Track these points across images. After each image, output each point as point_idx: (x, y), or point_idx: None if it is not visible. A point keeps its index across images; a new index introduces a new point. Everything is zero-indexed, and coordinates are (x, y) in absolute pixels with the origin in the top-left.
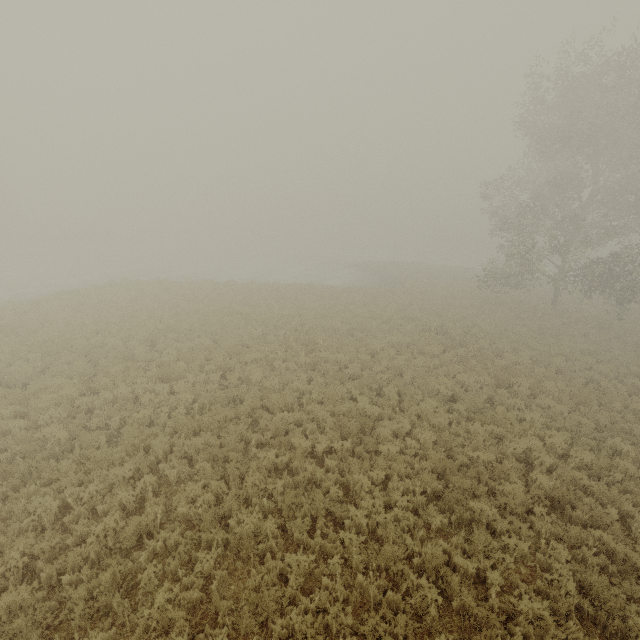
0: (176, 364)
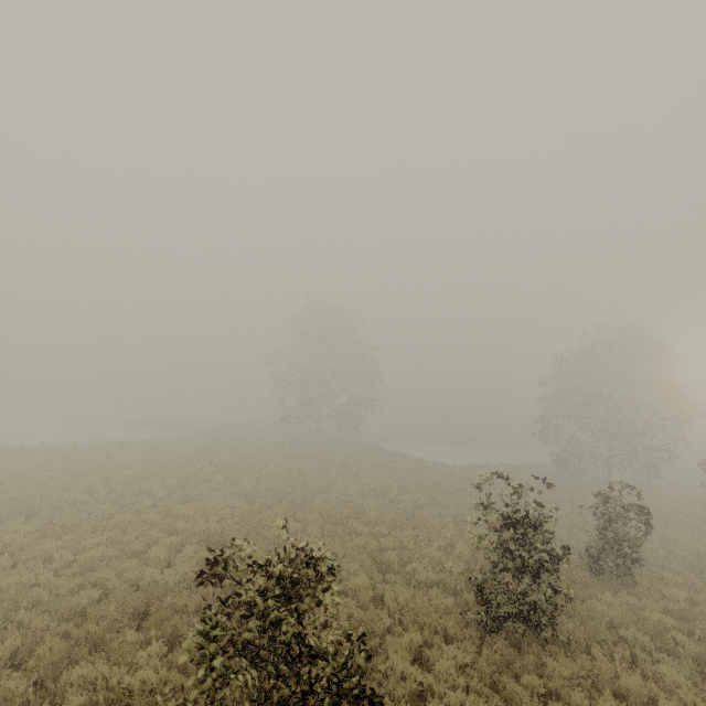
0: (190, 490)
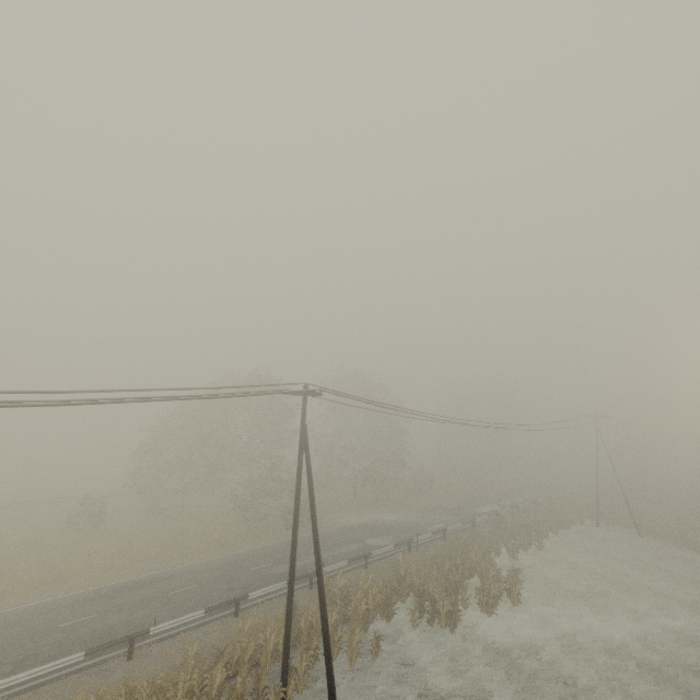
0: None
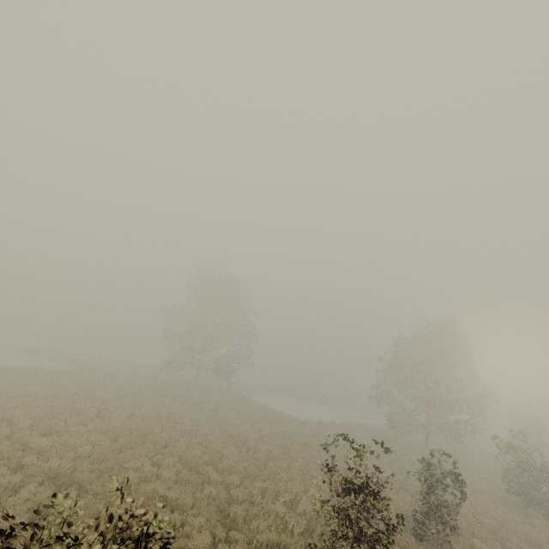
0: (55, 422)
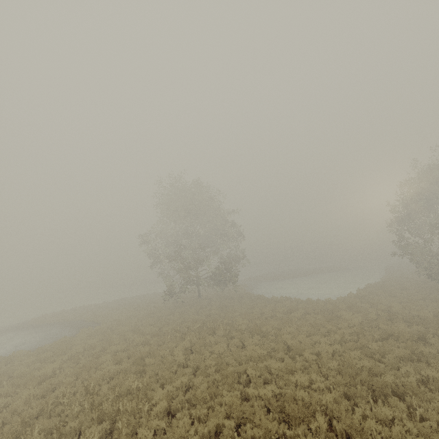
0: None
